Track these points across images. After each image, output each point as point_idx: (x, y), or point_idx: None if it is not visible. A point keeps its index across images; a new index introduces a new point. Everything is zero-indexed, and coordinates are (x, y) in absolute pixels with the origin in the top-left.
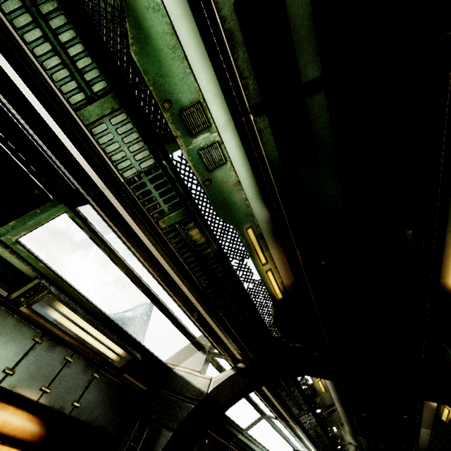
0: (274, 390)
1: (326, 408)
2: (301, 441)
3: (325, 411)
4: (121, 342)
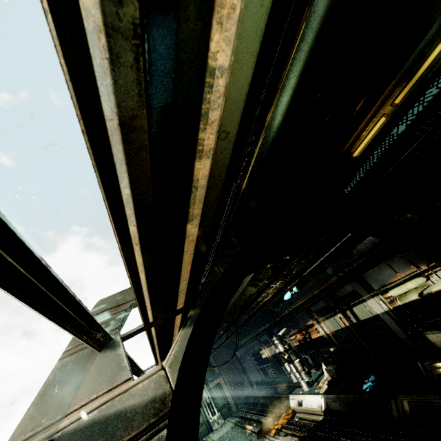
0: None
1: None
2: None
3: None
4: None
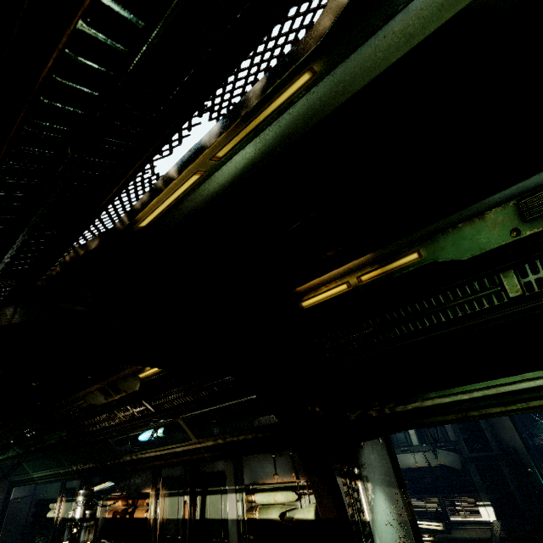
0: None
1: None
2: None
3: None
4: None
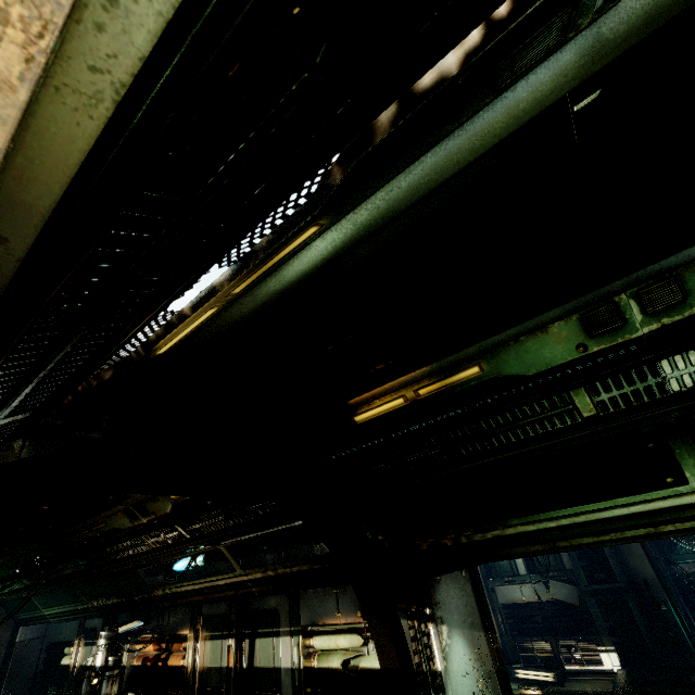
0: None
1: None
2: None
3: None
4: None
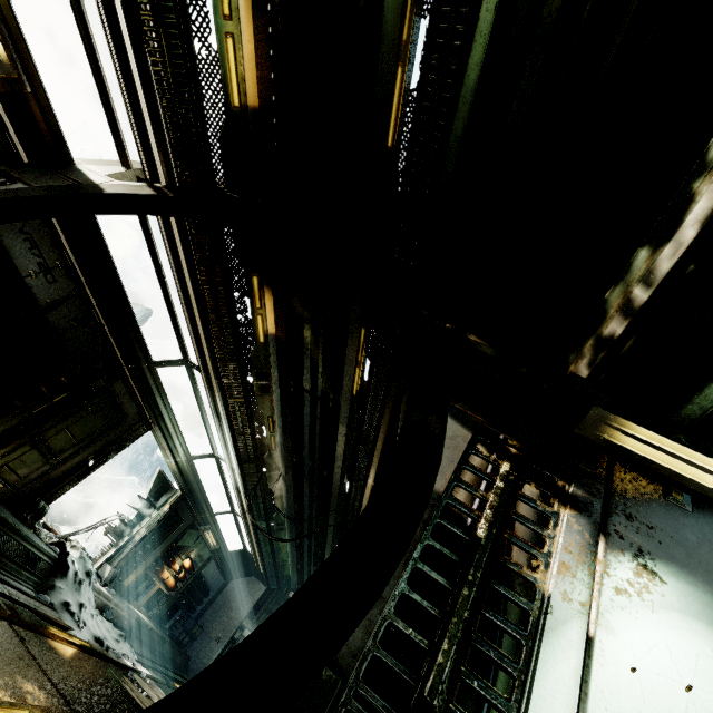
0: (198, 281)
1: (260, 377)
2: (220, 428)
3: (257, 380)
4: (7, 36)
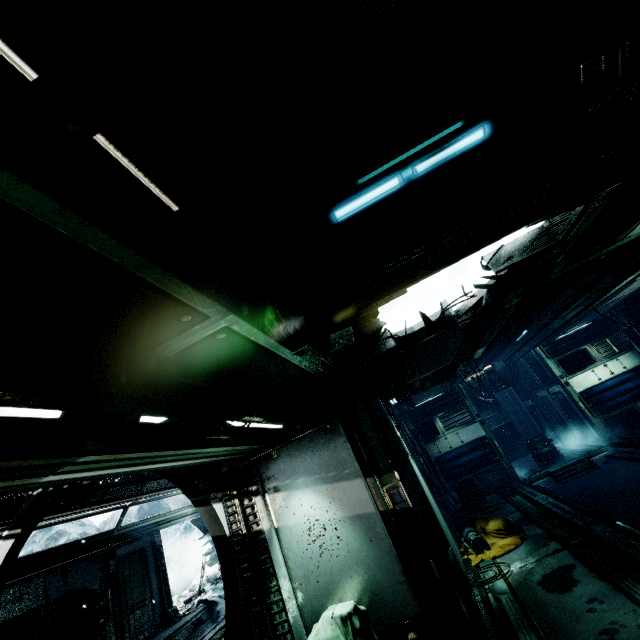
0: (80, 507)
1: None
2: None
3: None
4: None
